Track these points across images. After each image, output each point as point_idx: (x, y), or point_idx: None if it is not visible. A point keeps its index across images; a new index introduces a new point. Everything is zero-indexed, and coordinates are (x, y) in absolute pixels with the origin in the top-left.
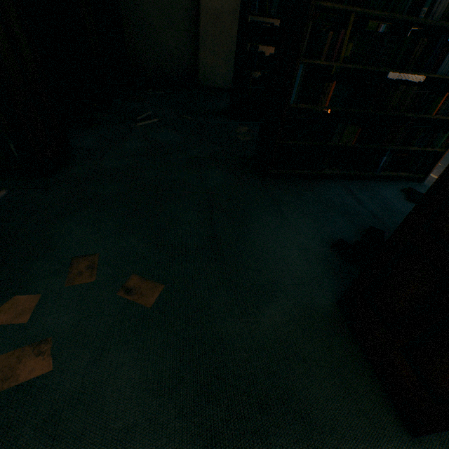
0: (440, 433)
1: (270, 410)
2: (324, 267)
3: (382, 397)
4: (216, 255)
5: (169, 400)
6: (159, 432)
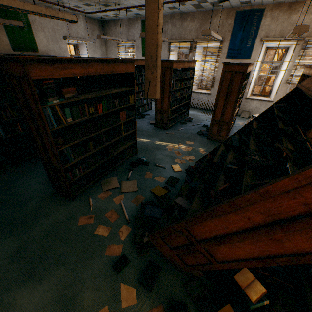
0: (80, 197)
1: (35, 220)
2: (49, 183)
3: (67, 200)
4: (1, 203)
5: (1, 240)
6: (1, 245)
